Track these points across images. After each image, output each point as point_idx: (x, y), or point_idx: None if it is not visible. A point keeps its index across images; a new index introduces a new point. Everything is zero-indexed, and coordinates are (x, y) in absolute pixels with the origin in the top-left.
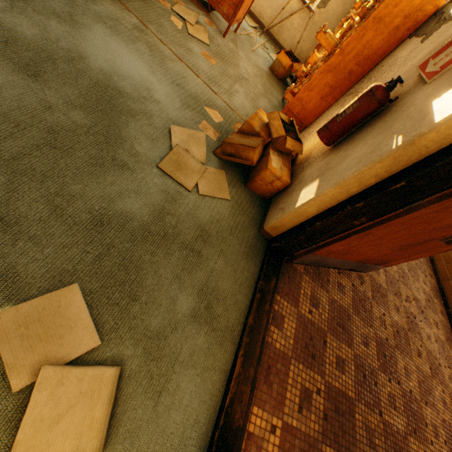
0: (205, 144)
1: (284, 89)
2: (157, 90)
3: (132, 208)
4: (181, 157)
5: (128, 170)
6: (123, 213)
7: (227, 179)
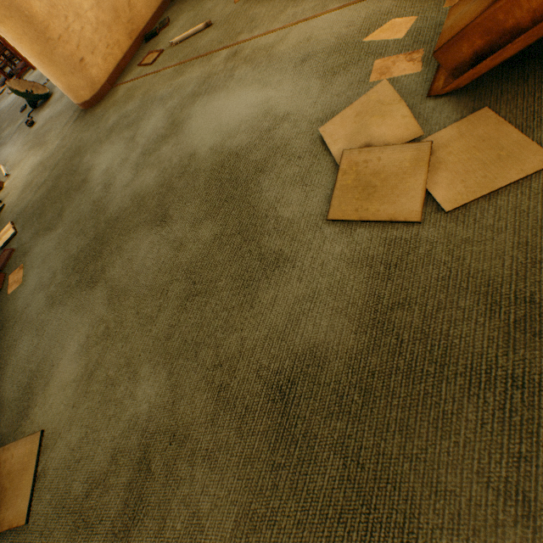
0: (397, 100)
1: None
2: (278, 101)
3: (317, 334)
4: (361, 169)
5: (285, 263)
6: (306, 353)
7: (506, 120)
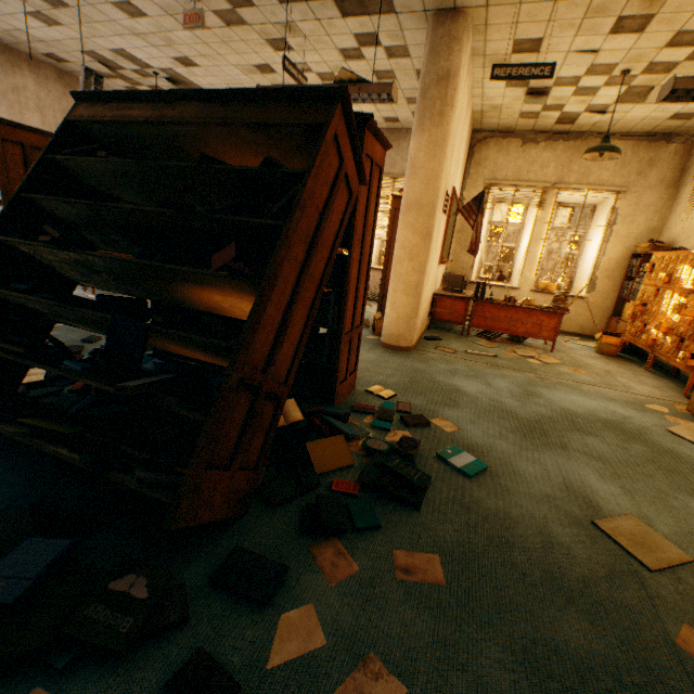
0: None
1: (628, 361)
2: (613, 409)
3: None
4: None
5: None
6: None
7: None
